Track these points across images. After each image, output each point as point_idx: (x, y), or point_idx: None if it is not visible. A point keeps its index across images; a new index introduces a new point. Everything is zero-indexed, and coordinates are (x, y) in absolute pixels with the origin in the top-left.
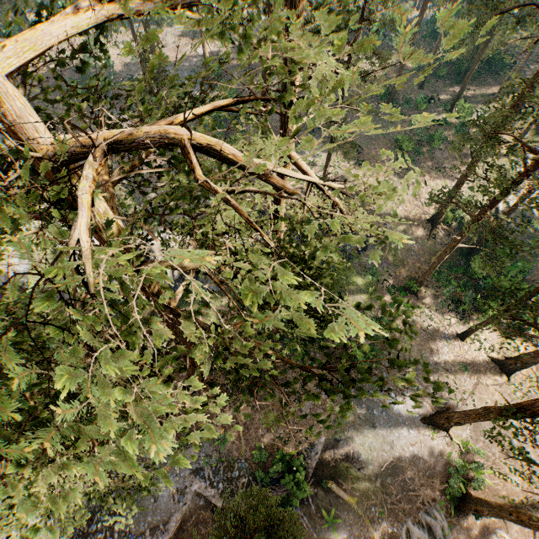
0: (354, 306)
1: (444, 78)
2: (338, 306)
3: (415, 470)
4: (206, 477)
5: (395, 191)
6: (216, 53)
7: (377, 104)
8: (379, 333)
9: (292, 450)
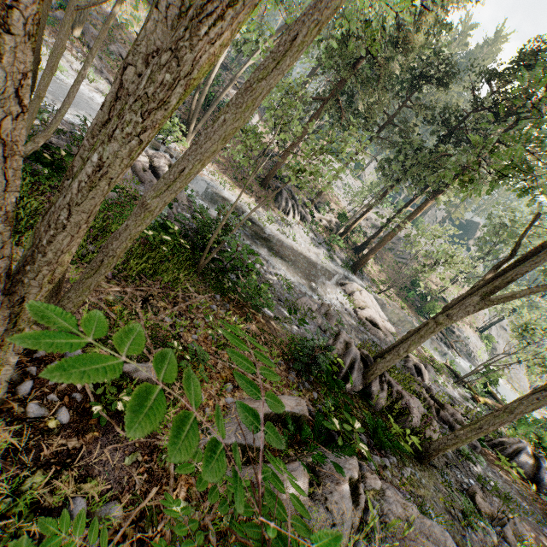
0: None
1: None
2: None
3: None
4: None
5: None
6: None
7: None
8: None
9: None
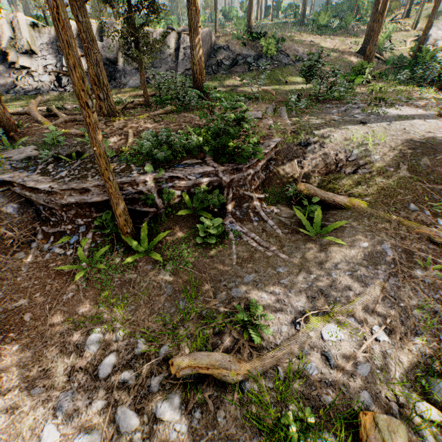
0: None
1: (341, 16)
2: None
3: None
4: (38, 169)
5: None
6: None
7: (292, 26)
8: None
9: None
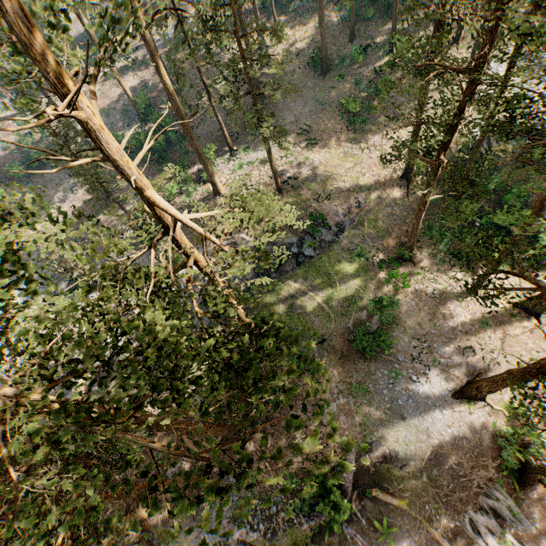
0: (237, 362)
1: (374, 20)
2: (186, 387)
3: (460, 453)
4: (245, 521)
5: (260, 201)
6: (140, 84)
7: (313, 73)
8: (277, 382)
9: (323, 469)
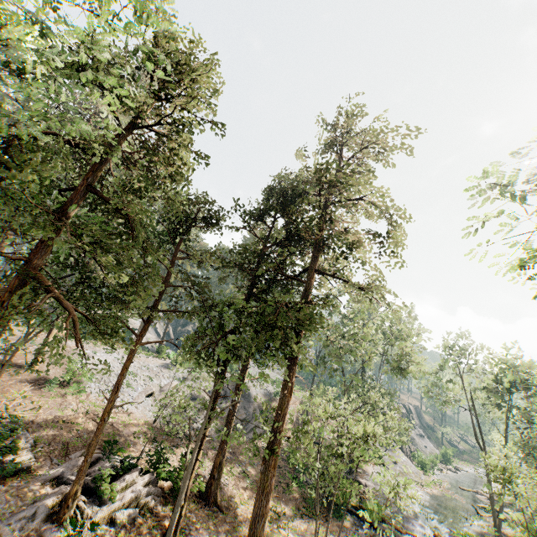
0: None
1: None
2: None
3: None
4: None
5: None
6: None
7: None
8: None
9: None
